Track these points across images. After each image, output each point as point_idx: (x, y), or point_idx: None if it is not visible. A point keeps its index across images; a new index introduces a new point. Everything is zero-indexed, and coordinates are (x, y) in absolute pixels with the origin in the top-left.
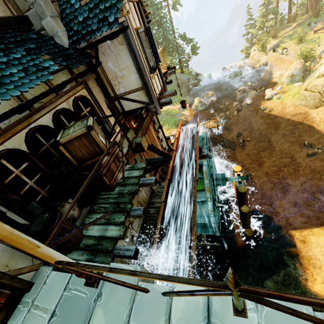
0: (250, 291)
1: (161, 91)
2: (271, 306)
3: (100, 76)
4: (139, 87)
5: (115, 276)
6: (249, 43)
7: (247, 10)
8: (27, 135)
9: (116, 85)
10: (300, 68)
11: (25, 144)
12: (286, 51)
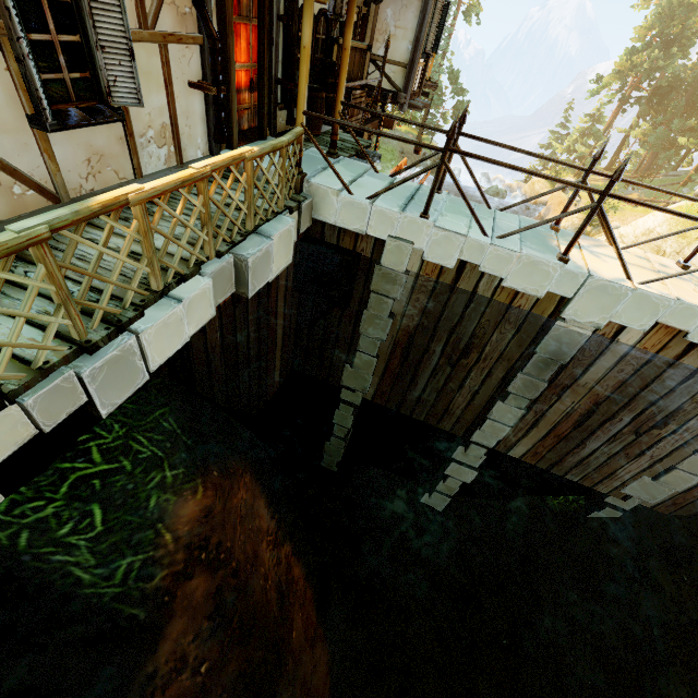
0: (465, 134)
1: (416, 92)
2: (465, 160)
3: (369, 17)
4: (403, 62)
5: (350, 162)
6: (541, 164)
7: (567, 108)
8: (321, 12)
9: (378, 42)
10: (577, 226)
11: (315, 17)
12: (578, 201)
